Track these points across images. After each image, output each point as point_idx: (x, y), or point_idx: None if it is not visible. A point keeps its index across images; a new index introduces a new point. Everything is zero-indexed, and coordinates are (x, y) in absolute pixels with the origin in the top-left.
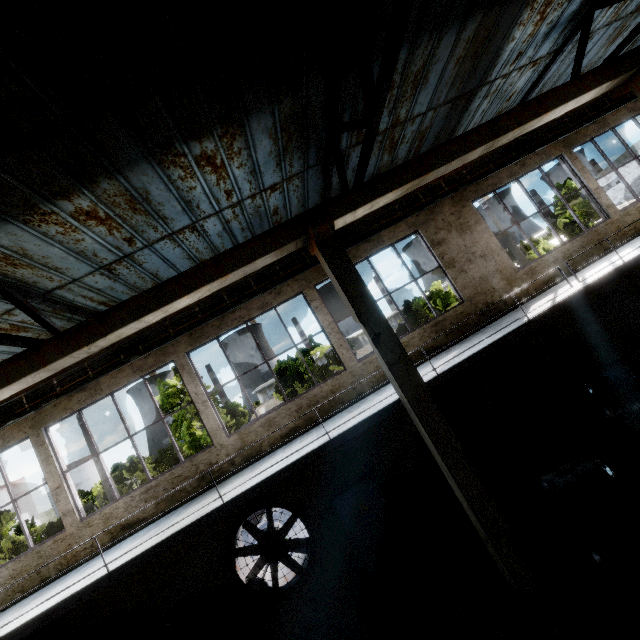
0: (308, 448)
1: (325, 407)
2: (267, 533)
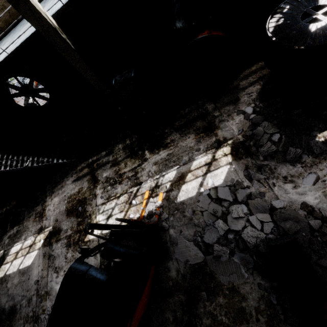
0: (1, 58)
1: (13, 11)
2: (22, 87)
